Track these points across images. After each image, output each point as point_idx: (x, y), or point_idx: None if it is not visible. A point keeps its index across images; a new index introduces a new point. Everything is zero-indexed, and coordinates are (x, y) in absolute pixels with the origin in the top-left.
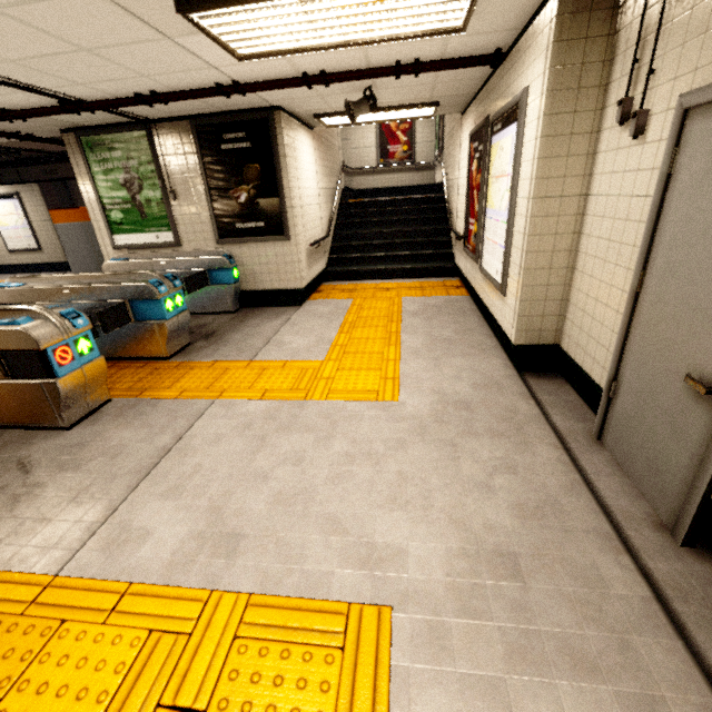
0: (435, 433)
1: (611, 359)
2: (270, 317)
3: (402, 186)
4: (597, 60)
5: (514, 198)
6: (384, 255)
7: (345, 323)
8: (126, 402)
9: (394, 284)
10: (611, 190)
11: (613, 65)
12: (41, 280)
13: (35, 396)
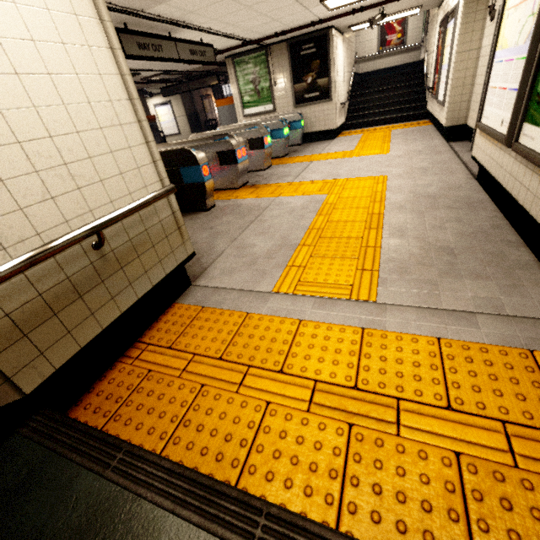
0: (404, 157)
1: (476, 114)
2: (320, 144)
3: (394, 66)
4: None
5: (450, 56)
6: (381, 110)
7: (360, 141)
8: (277, 166)
9: (386, 126)
10: (485, 44)
11: None
12: (232, 127)
13: (256, 157)
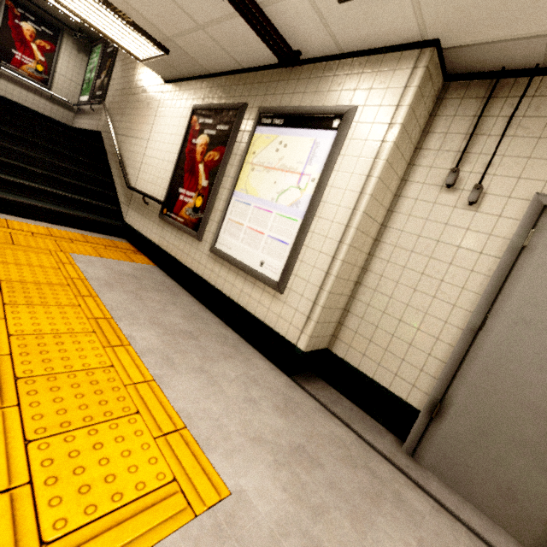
0: None
1: (436, 382)
2: None
3: (25, 106)
4: (420, 126)
5: (319, 200)
6: (19, 181)
7: None
8: None
9: (40, 227)
10: (425, 233)
11: (428, 137)
12: None
13: None
